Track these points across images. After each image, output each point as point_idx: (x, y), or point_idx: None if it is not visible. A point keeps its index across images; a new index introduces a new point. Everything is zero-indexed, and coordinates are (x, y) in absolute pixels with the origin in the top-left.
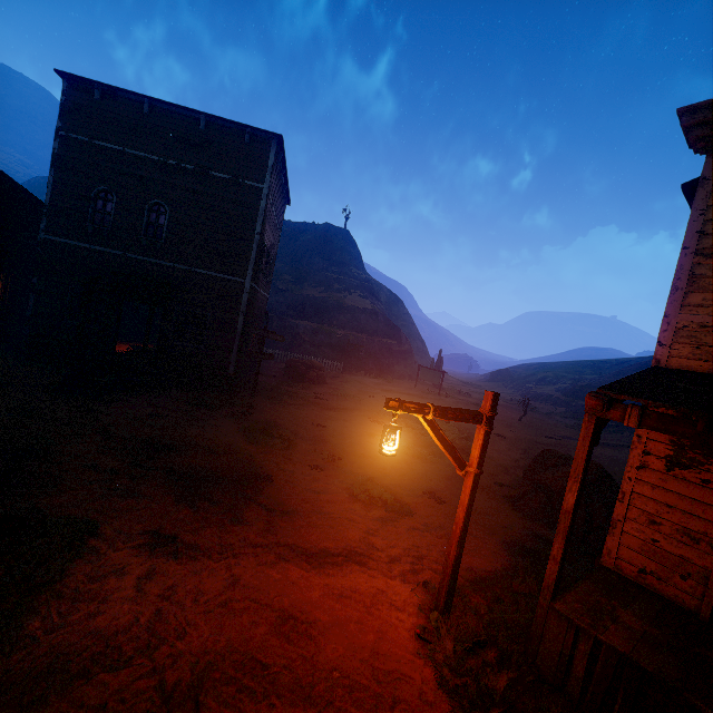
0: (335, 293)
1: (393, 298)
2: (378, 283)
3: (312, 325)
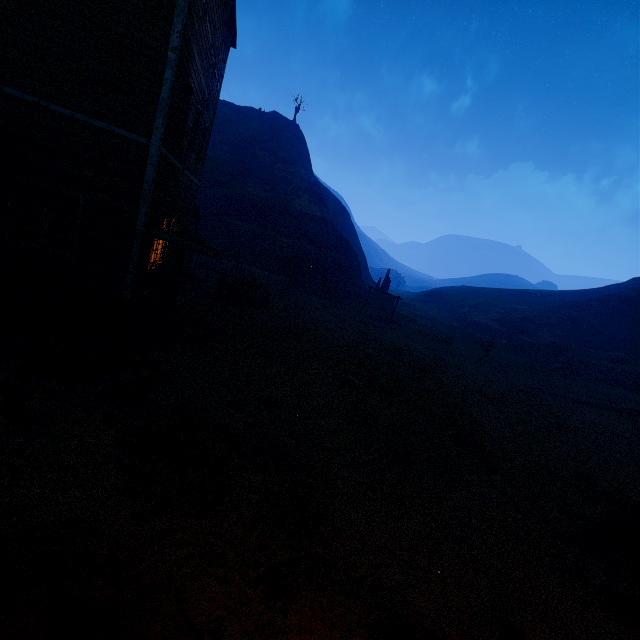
0: (282, 194)
1: (340, 207)
2: (326, 189)
3: (254, 229)
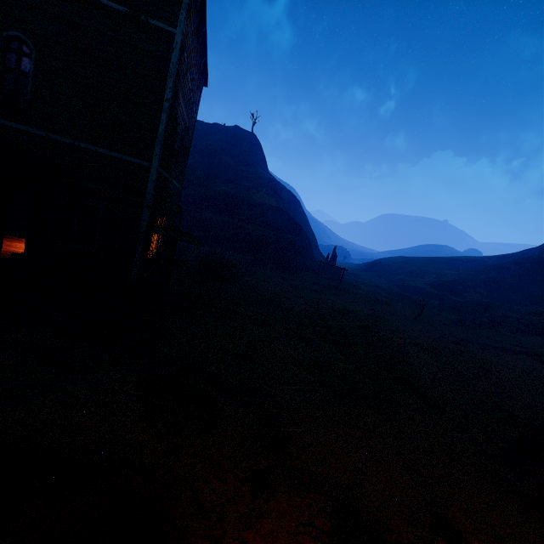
0: (244, 190)
1: (292, 197)
2: (280, 183)
3: (224, 220)
